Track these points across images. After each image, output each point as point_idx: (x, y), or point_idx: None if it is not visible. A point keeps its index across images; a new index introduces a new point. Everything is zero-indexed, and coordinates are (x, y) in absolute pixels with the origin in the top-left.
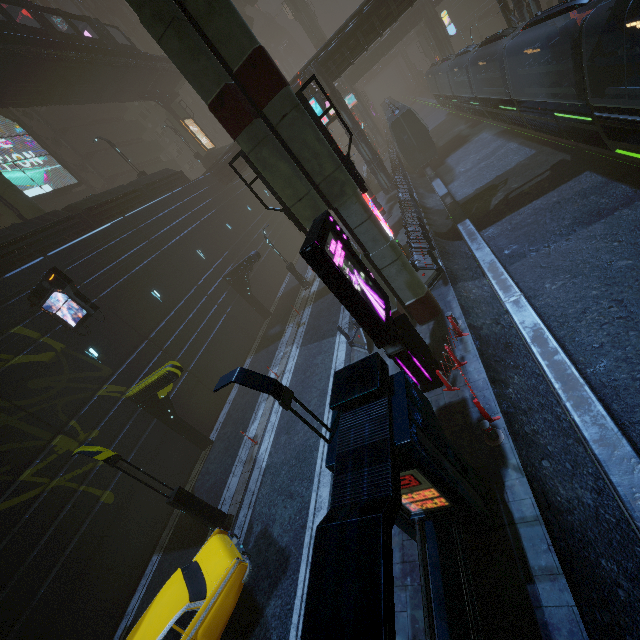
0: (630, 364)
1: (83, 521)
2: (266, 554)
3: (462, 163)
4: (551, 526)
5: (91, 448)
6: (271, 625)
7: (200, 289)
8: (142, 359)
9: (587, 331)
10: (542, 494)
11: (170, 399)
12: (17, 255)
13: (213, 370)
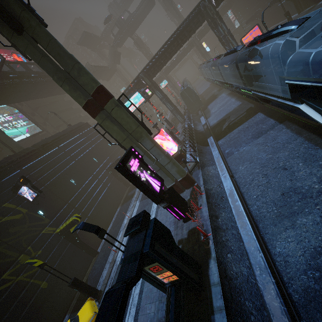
0: (267, 205)
1: (31, 298)
2: None
3: (213, 108)
4: (225, 286)
5: (32, 260)
6: None
7: (94, 176)
8: (64, 213)
9: (253, 189)
10: (224, 270)
11: (76, 232)
12: (8, 170)
13: (100, 215)
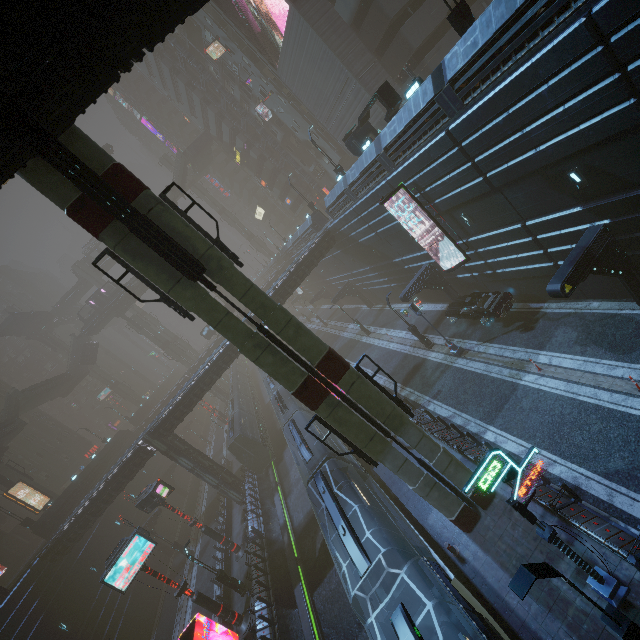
0: None
1: None
2: None
3: (294, 466)
4: None
5: None
6: None
7: None
8: None
9: None
10: None
11: None
12: None
13: None
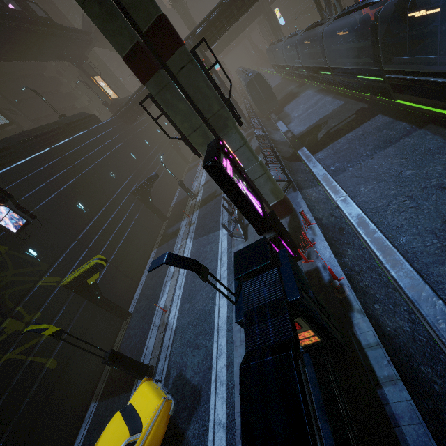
0: (422, 237)
1: (32, 384)
2: (183, 391)
3: (295, 110)
4: (387, 348)
5: (39, 326)
6: (192, 443)
7: (114, 201)
8: (72, 255)
9: (392, 217)
10: (378, 327)
11: (97, 284)
12: None
13: (128, 261)
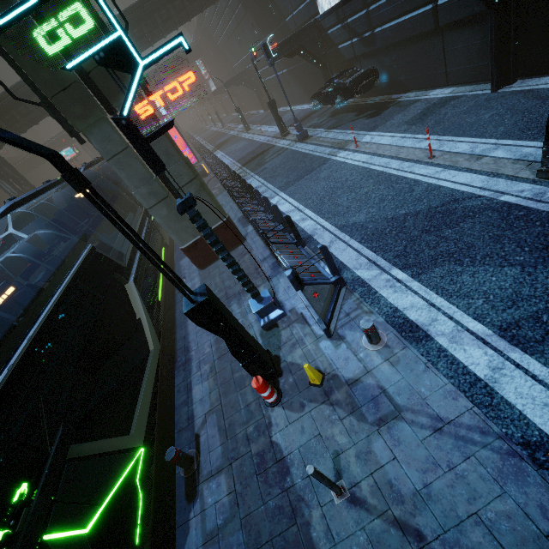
0: None
1: None
2: None
3: None
4: None
5: None
6: None
7: None
8: None
9: None
10: None
11: None
12: None
13: None
